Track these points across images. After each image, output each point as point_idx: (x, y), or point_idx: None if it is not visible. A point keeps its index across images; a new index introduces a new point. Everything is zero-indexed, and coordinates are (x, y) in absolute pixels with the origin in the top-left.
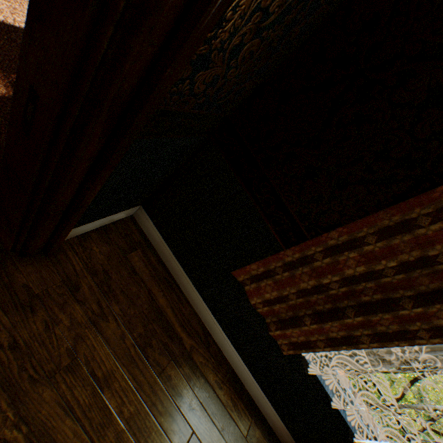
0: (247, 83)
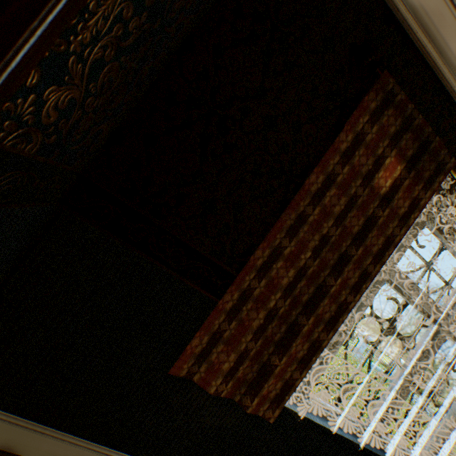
0: (105, 124)
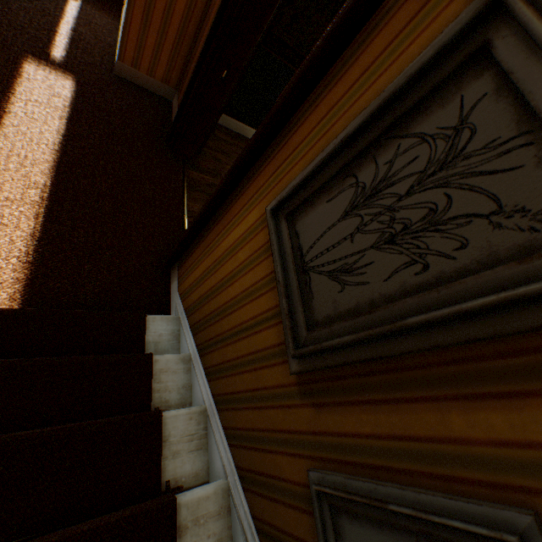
0: None
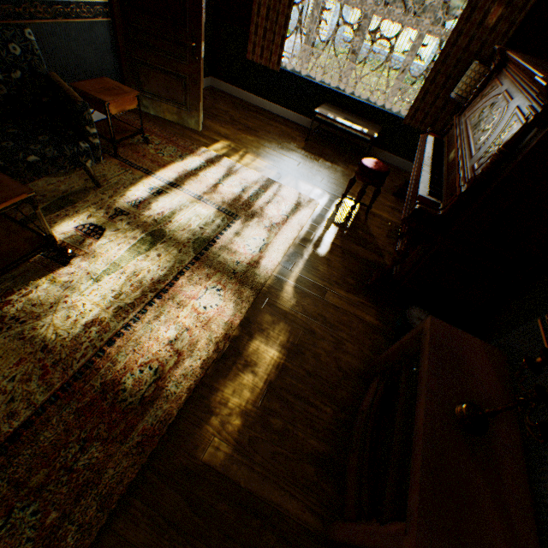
0: None
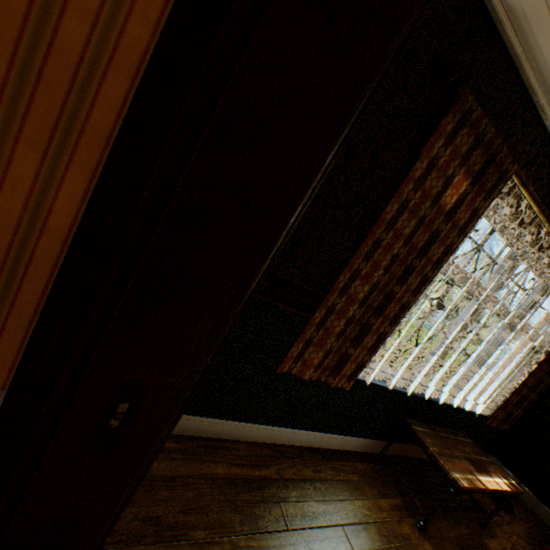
0: None
